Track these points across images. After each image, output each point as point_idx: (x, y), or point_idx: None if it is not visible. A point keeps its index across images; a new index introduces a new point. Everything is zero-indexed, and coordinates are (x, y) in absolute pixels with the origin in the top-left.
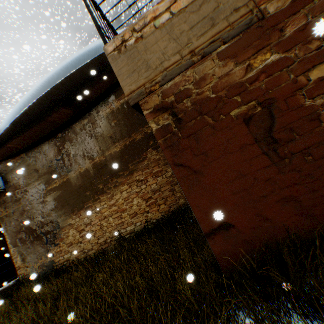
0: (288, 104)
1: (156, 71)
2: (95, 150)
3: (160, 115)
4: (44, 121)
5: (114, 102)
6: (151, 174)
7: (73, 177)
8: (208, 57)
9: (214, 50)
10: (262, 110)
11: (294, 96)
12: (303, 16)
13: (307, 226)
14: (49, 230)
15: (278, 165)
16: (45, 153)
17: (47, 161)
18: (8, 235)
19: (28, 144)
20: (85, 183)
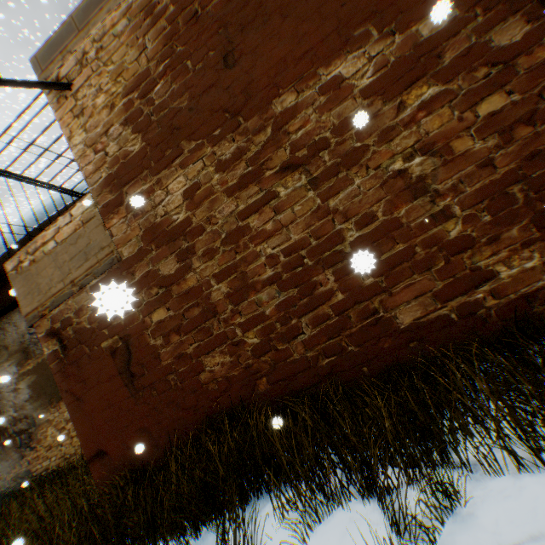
0: (140, 341)
1: (47, 295)
2: None
3: (51, 340)
4: (6, 289)
5: None
6: None
7: None
8: (85, 289)
9: (90, 282)
10: (123, 344)
11: (144, 335)
12: (147, 264)
13: (156, 455)
14: (25, 428)
15: (136, 397)
16: (16, 324)
17: (19, 335)
18: None
19: None
20: None
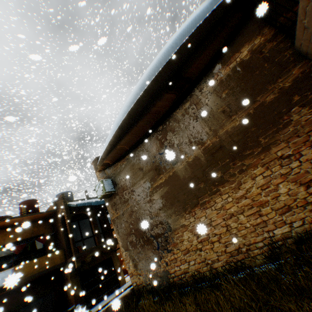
0: None
1: None
2: (204, 133)
3: None
4: (148, 114)
5: (221, 70)
6: (306, 144)
7: (180, 169)
8: None
9: None
10: None
11: None
12: None
13: None
14: (159, 232)
15: None
16: (147, 149)
17: (149, 157)
18: (119, 237)
19: (132, 143)
20: (196, 174)
